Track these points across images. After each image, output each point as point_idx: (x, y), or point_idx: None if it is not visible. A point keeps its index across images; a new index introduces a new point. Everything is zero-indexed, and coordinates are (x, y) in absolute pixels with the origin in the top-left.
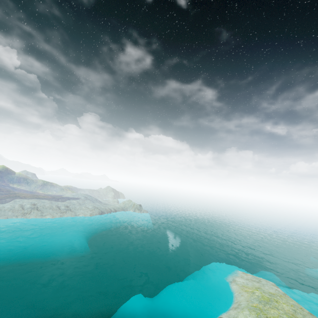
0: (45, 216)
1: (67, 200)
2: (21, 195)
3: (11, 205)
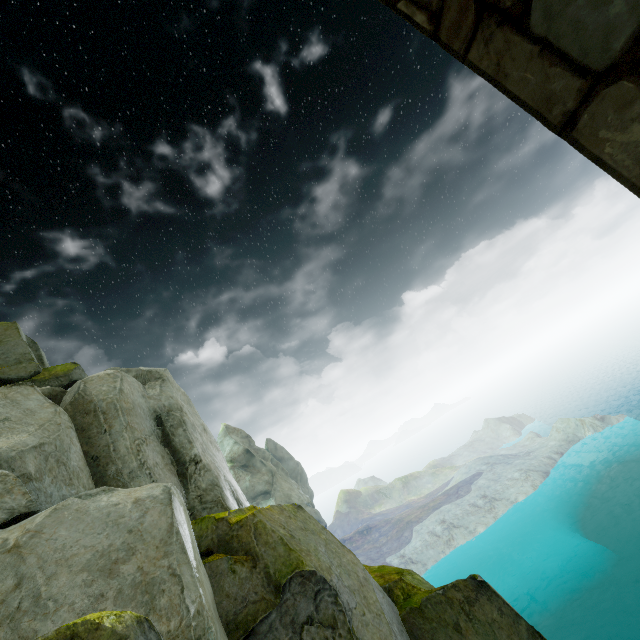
0: (476, 531)
1: (470, 486)
2: (409, 517)
3: (420, 539)
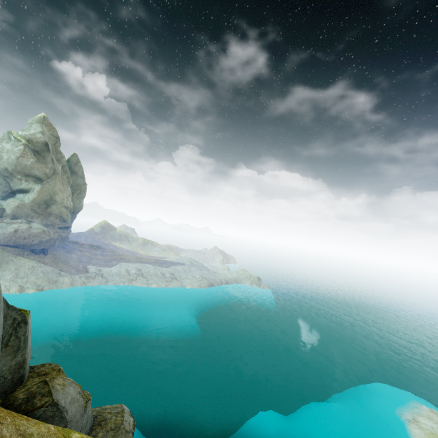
0: (151, 285)
1: (172, 266)
2: (125, 257)
3: (118, 269)
